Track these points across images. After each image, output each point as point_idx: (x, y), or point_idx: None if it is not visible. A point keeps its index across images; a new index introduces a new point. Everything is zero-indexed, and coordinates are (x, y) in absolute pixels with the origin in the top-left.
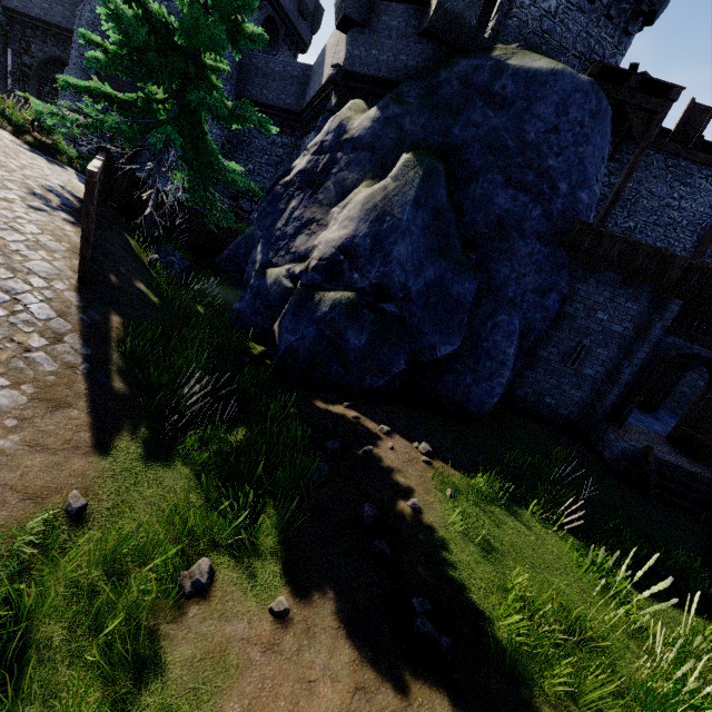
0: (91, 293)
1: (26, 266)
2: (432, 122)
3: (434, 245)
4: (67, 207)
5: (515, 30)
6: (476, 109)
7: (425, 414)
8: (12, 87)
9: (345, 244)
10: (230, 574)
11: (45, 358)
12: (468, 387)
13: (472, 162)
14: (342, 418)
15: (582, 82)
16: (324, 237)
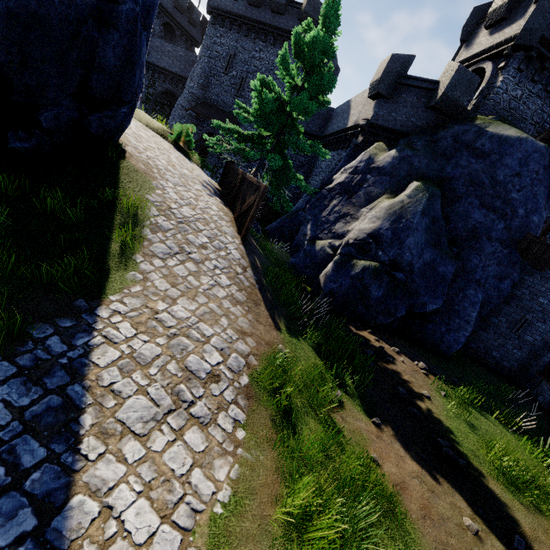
0: (247, 246)
1: (223, 229)
2: (432, 163)
3: (431, 240)
4: (217, 194)
5: (491, 107)
6: (463, 157)
7: (414, 346)
8: (139, 105)
9: (373, 232)
10: (348, 401)
11: (244, 279)
12: (442, 334)
13: (457, 190)
14: (368, 339)
15: (539, 147)
16: (356, 226)
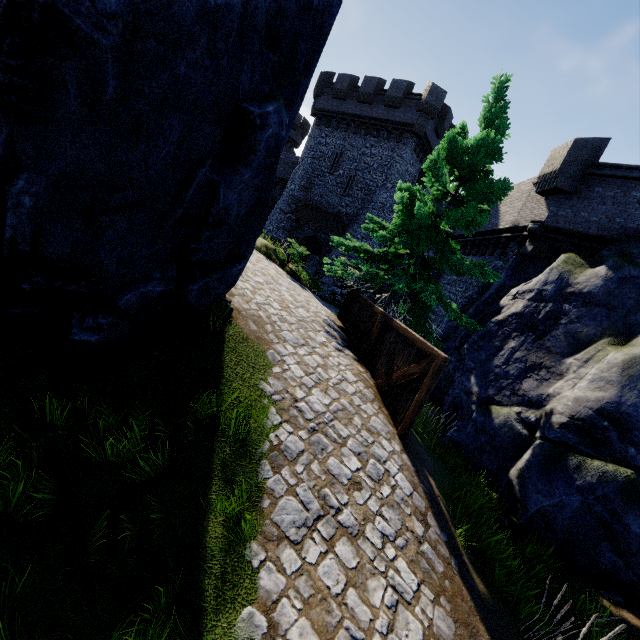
0: (409, 450)
1: (372, 425)
2: None
3: None
4: (344, 341)
5: None
6: None
7: None
8: None
9: (606, 408)
10: None
11: (431, 552)
12: None
13: None
14: None
15: None
16: (562, 388)
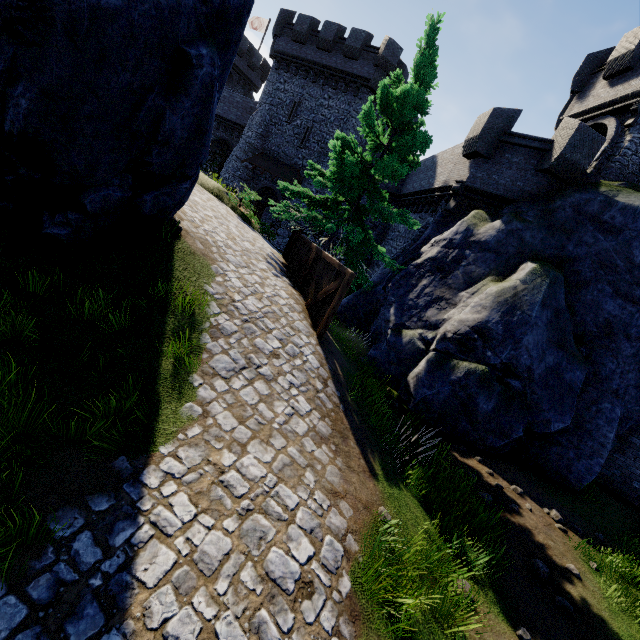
0: (324, 346)
1: (295, 325)
2: (549, 238)
3: (554, 338)
4: (284, 272)
5: (617, 171)
6: (587, 232)
7: (536, 479)
8: None
9: (478, 326)
10: (479, 597)
11: (325, 398)
12: (570, 461)
13: (583, 273)
14: (479, 471)
15: None
16: (454, 314)
